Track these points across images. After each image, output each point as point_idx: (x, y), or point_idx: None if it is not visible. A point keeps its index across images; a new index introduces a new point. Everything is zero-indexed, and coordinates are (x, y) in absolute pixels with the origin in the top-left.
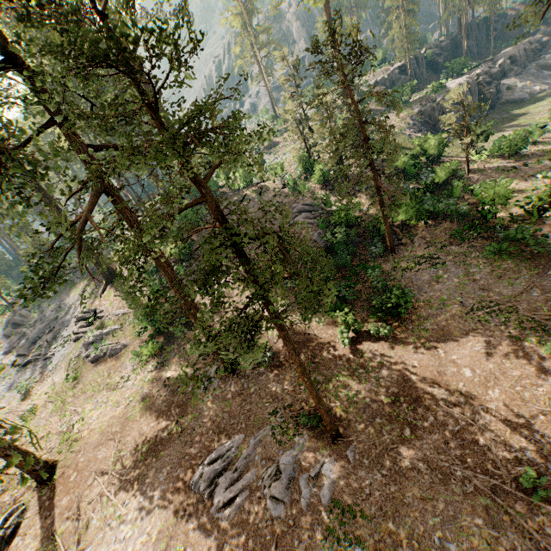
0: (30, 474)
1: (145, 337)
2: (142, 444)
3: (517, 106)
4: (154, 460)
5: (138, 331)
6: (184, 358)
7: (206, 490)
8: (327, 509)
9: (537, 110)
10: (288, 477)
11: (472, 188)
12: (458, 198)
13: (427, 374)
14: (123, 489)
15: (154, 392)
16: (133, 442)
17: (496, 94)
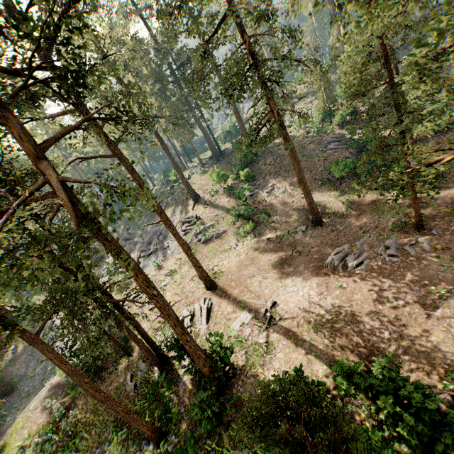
0: (207, 283)
1: (237, 225)
2: (274, 263)
3: None
4: (289, 265)
5: (233, 221)
6: (275, 229)
7: (339, 264)
8: (430, 252)
9: None
10: (395, 248)
11: None
12: None
13: None
14: (275, 279)
15: (263, 245)
16: (265, 264)
17: None
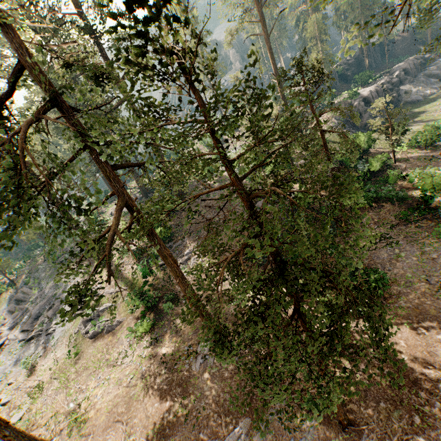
0: None
1: (137, 313)
2: (150, 427)
3: (415, 105)
4: None
5: (131, 309)
6: (176, 334)
7: None
8: None
9: (433, 109)
10: None
11: (403, 175)
12: (392, 183)
13: (417, 354)
14: None
15: (153, 369)
16: (140, 424)
17: (398, 97)
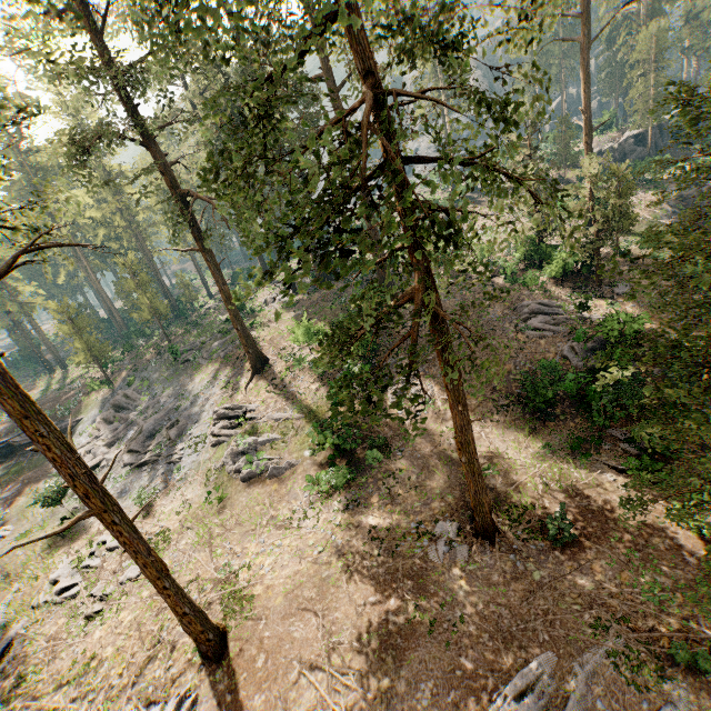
0: (200, 644)
1: (319, 456)
2: (366, 630)
3: None
4: (398, 663)
5: (311, 448)
6: (391, 500)
7: None
8: None
9: None
10: None
11: None
12: None
13: None
14: (357, 703)
15: (357, 545)
16: (347, 622)
17: None
